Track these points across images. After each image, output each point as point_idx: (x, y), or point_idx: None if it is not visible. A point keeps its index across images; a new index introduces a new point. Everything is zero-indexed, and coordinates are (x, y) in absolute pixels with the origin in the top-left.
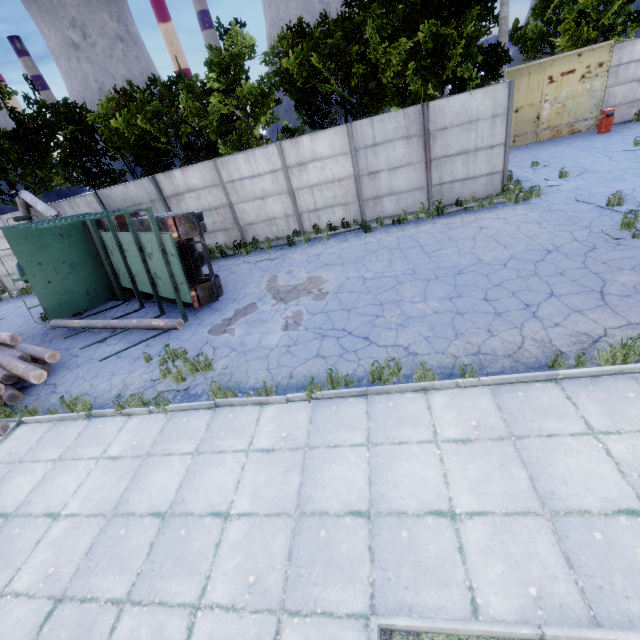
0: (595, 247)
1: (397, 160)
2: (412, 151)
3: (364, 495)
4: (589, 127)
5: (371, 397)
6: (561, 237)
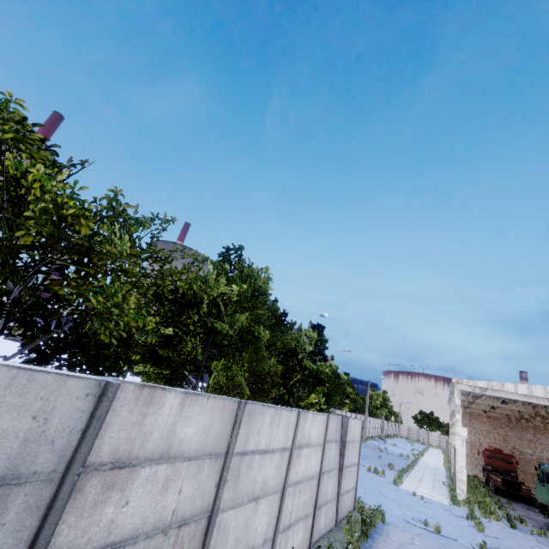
0: None
1: (331, 462)
2: (336, 455)
3: None
4: None
5: None
6: None
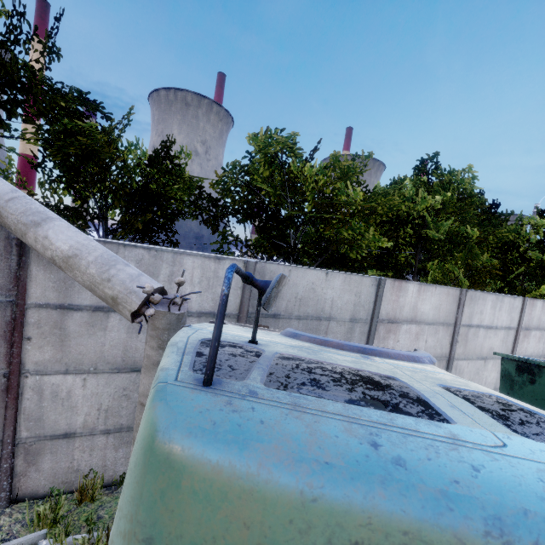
0: None
1: None
2: None
3: None
4: None
5: None
6: None
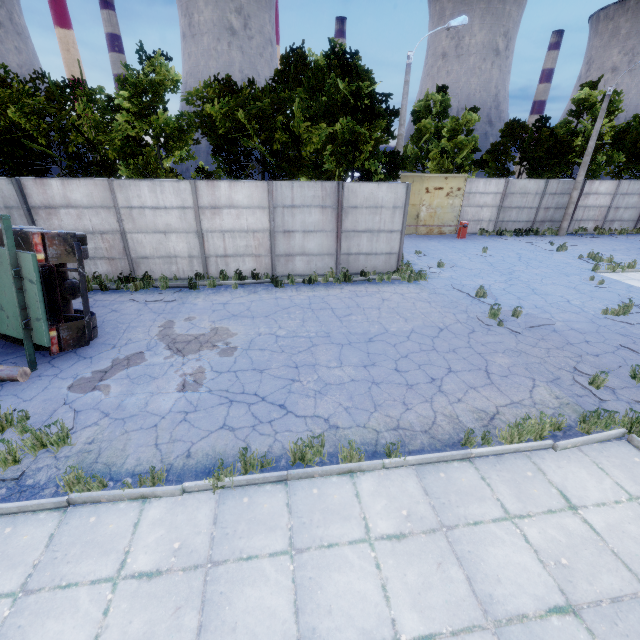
0: (474, 330)
1: (312, 225)
2: (326, 220)
3: (290, 633)
4: (451, 232)
5: (292, 483)
6: (448, 317)
